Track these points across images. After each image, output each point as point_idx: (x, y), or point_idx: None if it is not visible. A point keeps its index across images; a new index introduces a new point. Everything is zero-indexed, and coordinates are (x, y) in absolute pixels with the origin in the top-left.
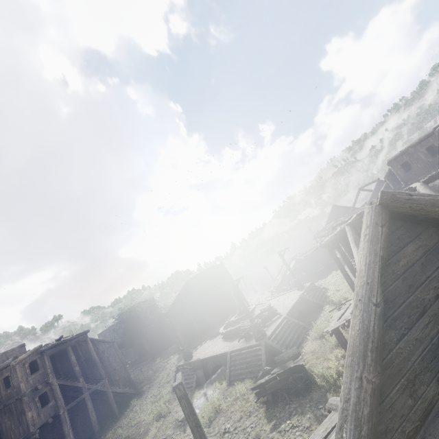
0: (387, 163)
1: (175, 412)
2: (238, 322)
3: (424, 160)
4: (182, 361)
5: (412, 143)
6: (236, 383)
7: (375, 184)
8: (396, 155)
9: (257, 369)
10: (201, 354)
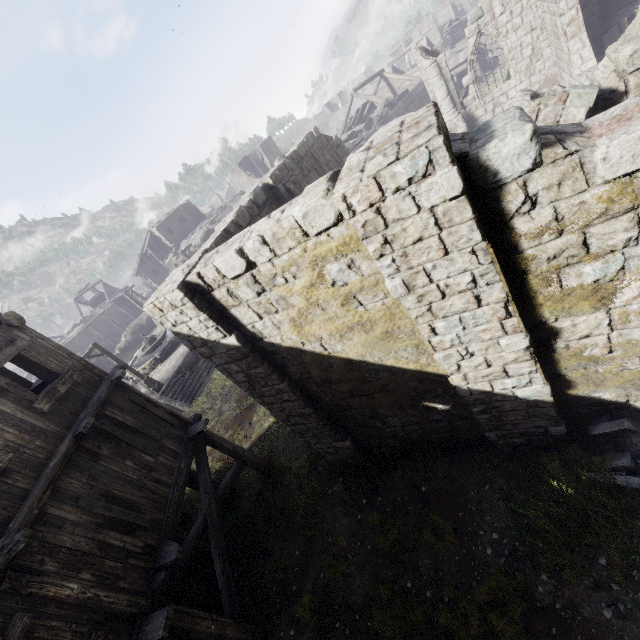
0: (156, 229)
1: None
2: (161, 343)
3: (180, 226)
4: (154, 397)
5: (169, 214)
6: None
7: (102, 284)
8: (161, 222)
9: None
10: (171, 368)
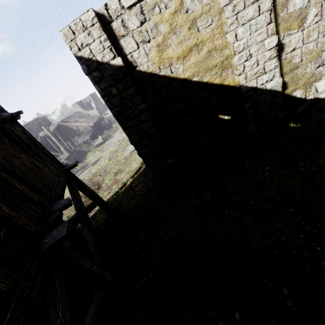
0: None
1: (82, 176)
2: None
3: (38, 127)
4: None
5: (32, 120)
6: (82, 162)
7: None
8: (25, 124)
9: (84, 153)
10: None
